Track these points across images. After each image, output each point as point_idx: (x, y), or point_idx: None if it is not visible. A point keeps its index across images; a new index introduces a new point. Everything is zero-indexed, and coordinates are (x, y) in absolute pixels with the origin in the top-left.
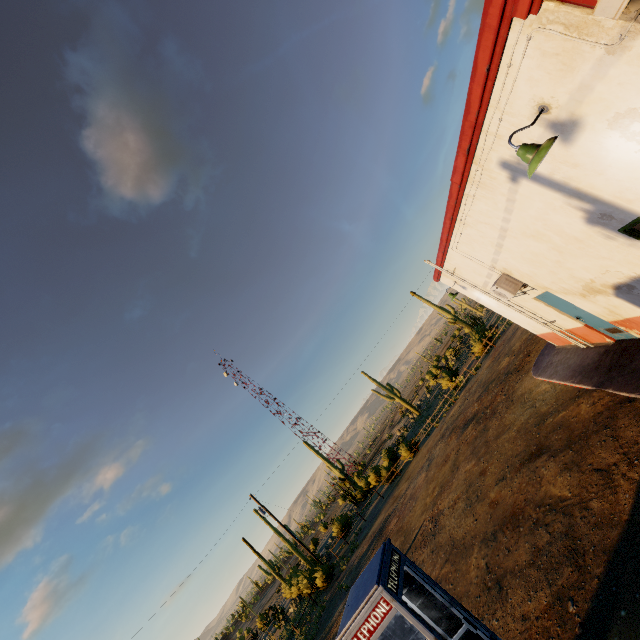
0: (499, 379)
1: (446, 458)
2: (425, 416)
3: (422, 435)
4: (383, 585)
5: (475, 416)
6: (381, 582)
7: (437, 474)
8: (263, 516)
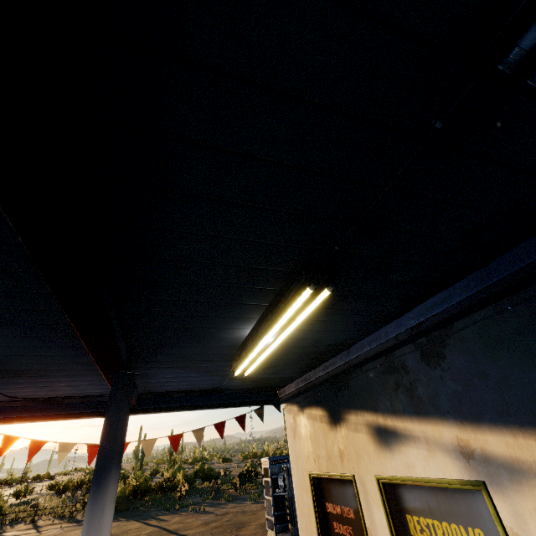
0: None
1: None
2: None
3: None
4: (268, 459)
5: None
6: (269, 458)
7: None
8: None
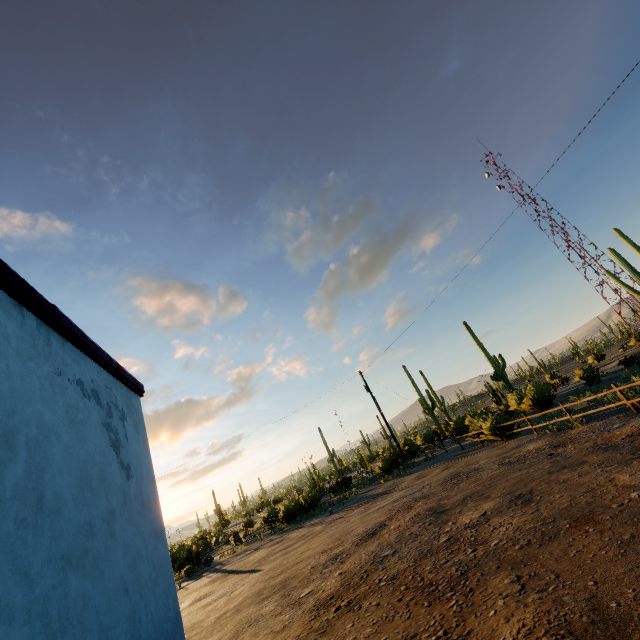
0: (404, 540)
1: (344, 534)
2: (630, 371)
3: (577, 406)
4: None
5: (365, 540)
6: None
7: (331, 538)
8: (409, 374)
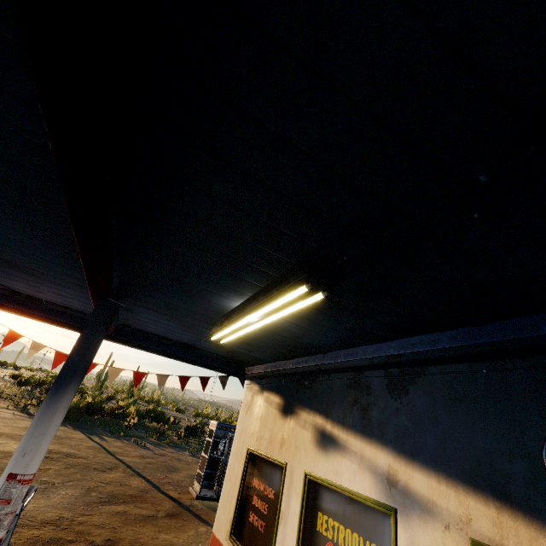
0: None
1: None
2: None
3: None
4: (217, 423)
5: None
6: (218, 422)
7: None
8: None
